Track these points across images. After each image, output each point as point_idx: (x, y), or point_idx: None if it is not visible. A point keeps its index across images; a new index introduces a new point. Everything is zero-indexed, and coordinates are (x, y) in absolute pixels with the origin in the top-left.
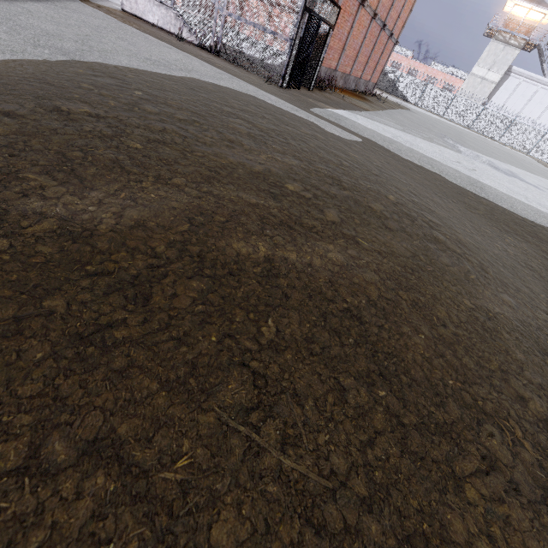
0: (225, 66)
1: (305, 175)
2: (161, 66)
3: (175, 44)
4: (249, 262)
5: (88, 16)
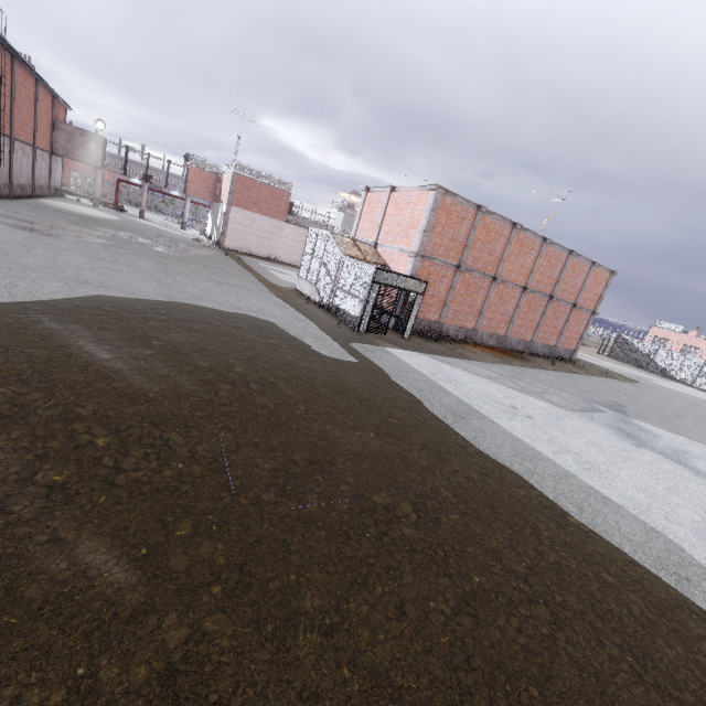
0: (319, 316)
1: (184, 344)
2: (234, 308)
3: (294, 304)
4: (66, 343)
5: (242, 289)
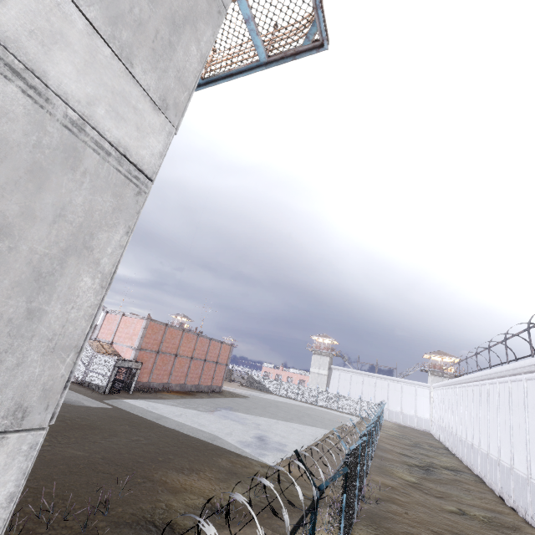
0: (78, 389)
1: None
2: None
3: None
4: None
5: None
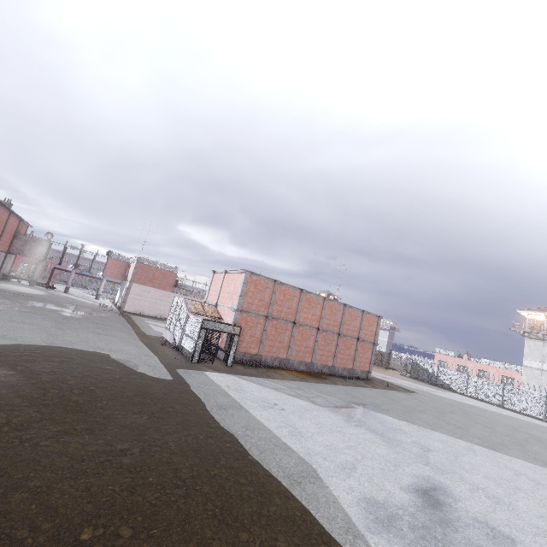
0: (166, 353)
1: (40, 368)
2: (98, 349)
3: (152, 346)
4: None
5: (115, 337)
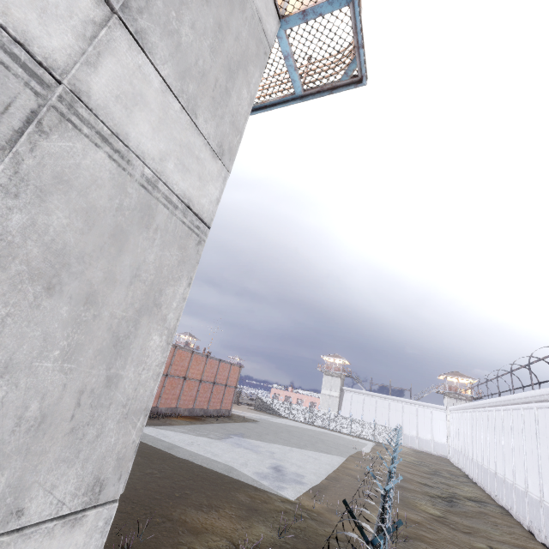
0: None
1: None
2: None
3: None
4: None
5: None
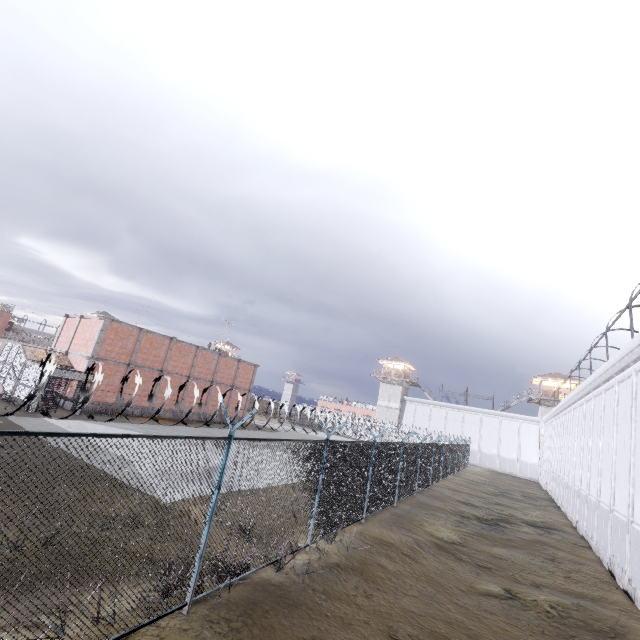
0: None
1: None
2: None
3: None
4: None
5: None
